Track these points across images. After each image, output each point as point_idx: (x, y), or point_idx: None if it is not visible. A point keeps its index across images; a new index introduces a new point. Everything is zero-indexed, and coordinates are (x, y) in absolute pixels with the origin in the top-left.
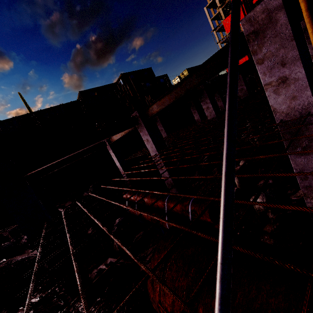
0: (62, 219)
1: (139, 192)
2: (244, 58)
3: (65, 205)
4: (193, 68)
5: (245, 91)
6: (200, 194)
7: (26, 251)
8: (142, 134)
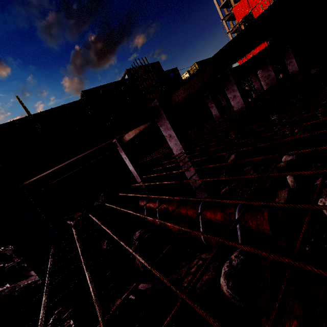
0: (72, 233)
1: (161, 199)
2: (258, 49)
3: (74, 216)
4: (203, 61)
5: (272, 77)
6: (236, 199)
7: (33, 273)
8: (163, 128)
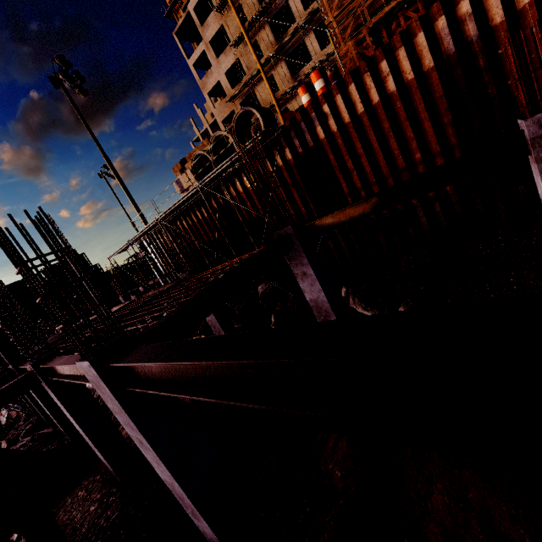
0: None
1: None
2: None
3: None
4: None
5: None
6: None
7: None
8: None
